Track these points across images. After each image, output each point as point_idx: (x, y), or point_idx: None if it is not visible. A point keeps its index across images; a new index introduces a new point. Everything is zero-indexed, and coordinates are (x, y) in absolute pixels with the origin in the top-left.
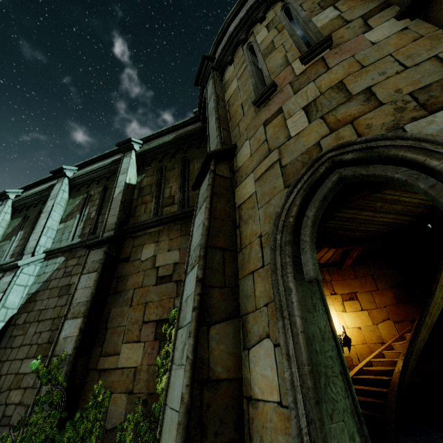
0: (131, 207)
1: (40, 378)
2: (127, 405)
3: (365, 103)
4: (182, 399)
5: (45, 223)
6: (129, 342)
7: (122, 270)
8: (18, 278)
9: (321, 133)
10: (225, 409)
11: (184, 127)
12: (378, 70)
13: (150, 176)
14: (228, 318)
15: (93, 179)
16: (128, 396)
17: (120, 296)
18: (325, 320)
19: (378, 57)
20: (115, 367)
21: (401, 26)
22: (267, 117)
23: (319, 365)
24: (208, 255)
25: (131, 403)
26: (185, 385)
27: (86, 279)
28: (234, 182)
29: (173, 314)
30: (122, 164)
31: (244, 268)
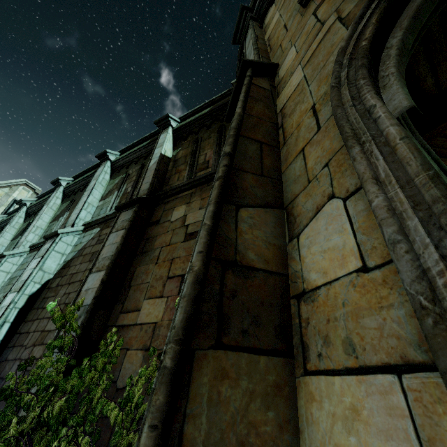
0: (165, 177)
1: (55, 321)
2: (142, 362)
3: None
4: (190, 268)
5: (86, 199)
6: (151, 297)
7: (151, 232)
8: (57, 245)
9: None
10: (260, 305)
11: (221, 100)
12: None
13: (185, 148)
14: (266, 205)
15: (133, 160)
16: (144, 353)
17: (147, 255)
18: (437, 167)
19: None
20: (134, 323)
21: None
22: (318, 3)
23: None
24: (240, 142)
25: (147, 361)
26: (197, 252)
27: (114, 236)
28: (276, 94)
29: None
30: (159, 140)
31: (290, 156)
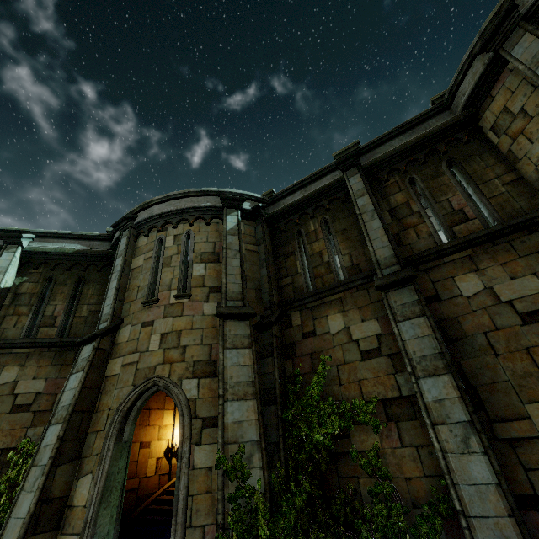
0: None
1: None
2: None
3: (180, 355)
4: (29, 511)
5: None
6: None
7: None
8: None
9: (160, 360)
10: (53, 513)
11: (91, 239)
12: (195, 336)
13: (34, 282)
14: (72, 460)
15: None
16: None
17: None
18: (125, 463)
19: (199, 326)
20: None
21: (216, 312)
22: (146, 320)
23: (109, 487)
24: (72, 417)
25: None
26: (34, 503)
27: None
28: (111, 353)
29: (23, 444)
30: None
31: (94, 426)
